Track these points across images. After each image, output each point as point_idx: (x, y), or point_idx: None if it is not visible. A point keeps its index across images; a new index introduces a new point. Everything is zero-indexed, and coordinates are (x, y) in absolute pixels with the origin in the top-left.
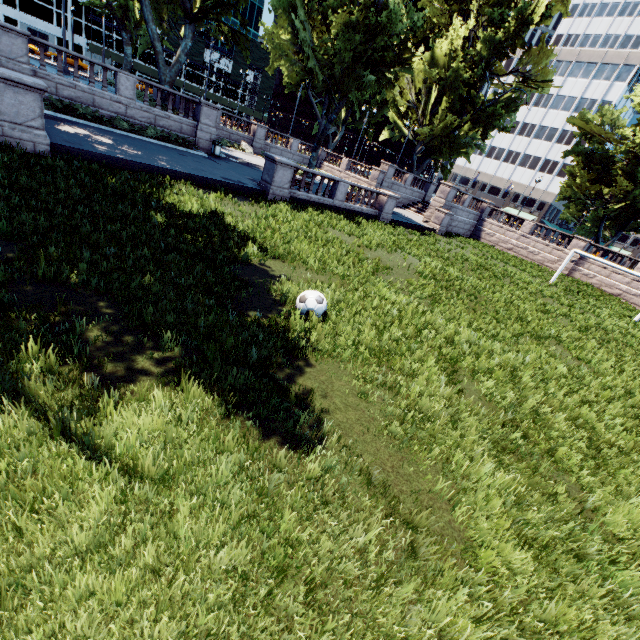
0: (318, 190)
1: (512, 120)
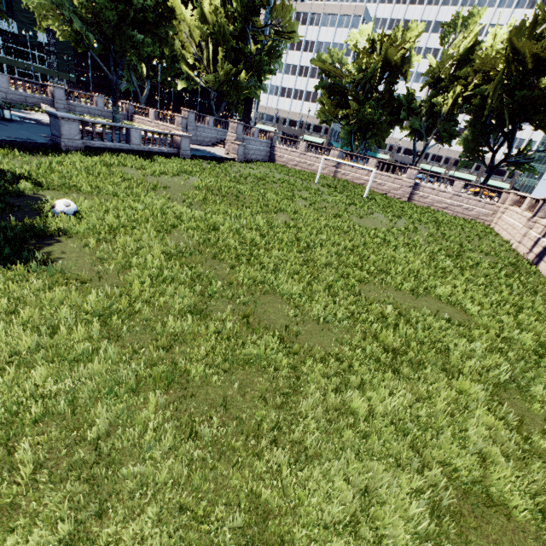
0: (112, 138)
1: (280, 64)
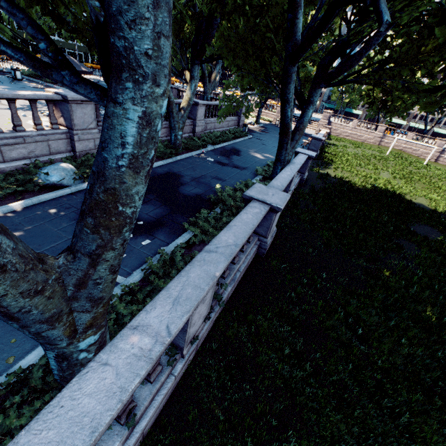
0: None
1: None
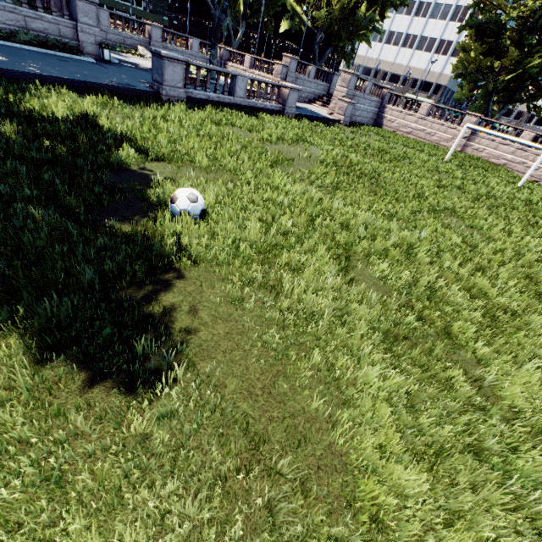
0: (216, 87)
1: None
